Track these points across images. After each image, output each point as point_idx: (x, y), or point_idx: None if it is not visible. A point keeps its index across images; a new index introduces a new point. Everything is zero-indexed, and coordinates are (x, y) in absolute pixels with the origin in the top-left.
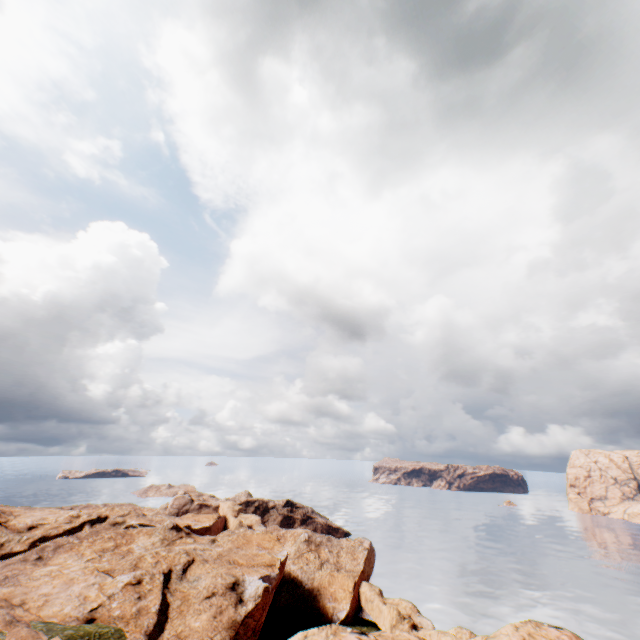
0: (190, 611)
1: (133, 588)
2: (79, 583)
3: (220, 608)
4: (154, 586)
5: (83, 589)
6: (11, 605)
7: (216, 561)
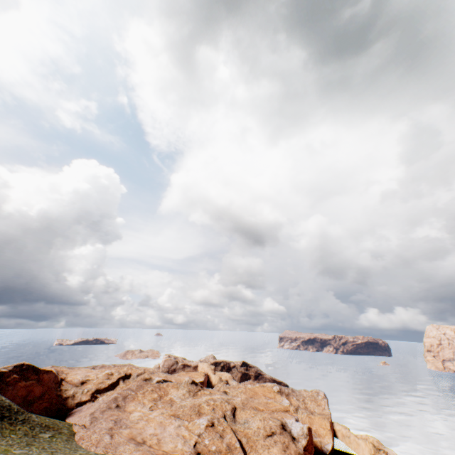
0: (258, 446)
1: (212, 429)
2: (169, 425)
3: (284, 444)
4: (224, 427)
5: (176, 430)
6: (138, 443)
7: (245, 408)
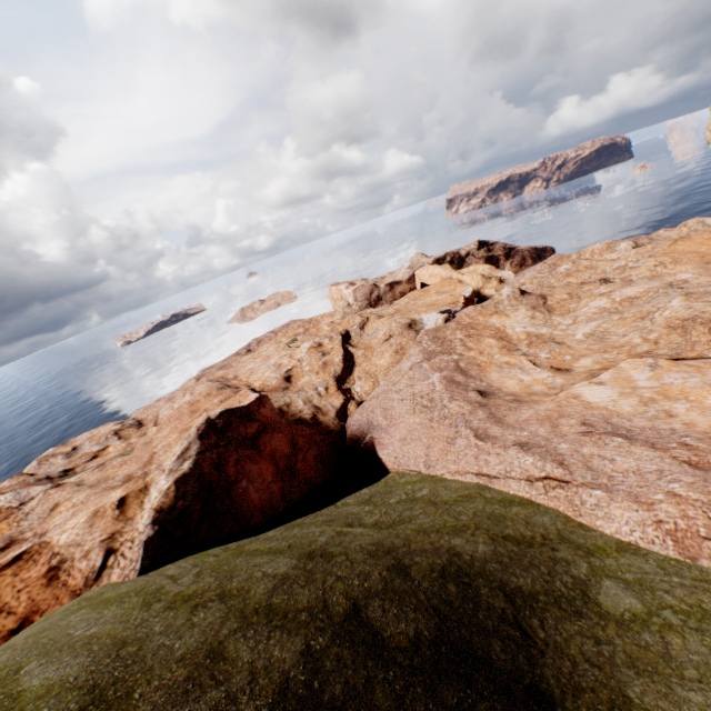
0: None
1: None
2: None
3: None
4: None
5: None
6: None
7: None
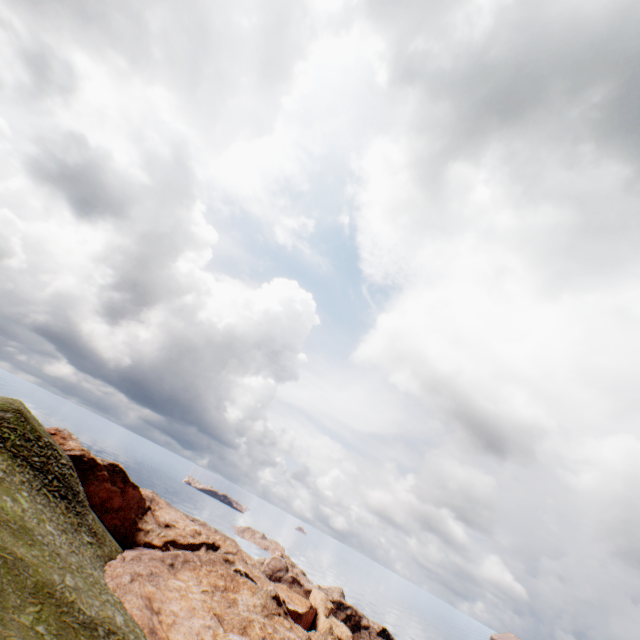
0: None
1: None
2: (198, 617)
3: None
4: None
5: (201, 627)
6: (152, 608)
7: None
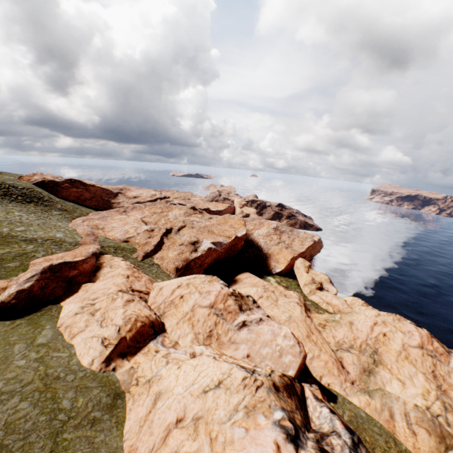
0: (172, 249)
1: (148, 233)
2: (129, 225)
3: (182, 251)
4: (158, 234)
5: (129, 228)
6: (98, 228)
7: (200, 229)
